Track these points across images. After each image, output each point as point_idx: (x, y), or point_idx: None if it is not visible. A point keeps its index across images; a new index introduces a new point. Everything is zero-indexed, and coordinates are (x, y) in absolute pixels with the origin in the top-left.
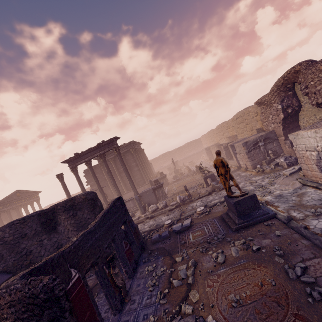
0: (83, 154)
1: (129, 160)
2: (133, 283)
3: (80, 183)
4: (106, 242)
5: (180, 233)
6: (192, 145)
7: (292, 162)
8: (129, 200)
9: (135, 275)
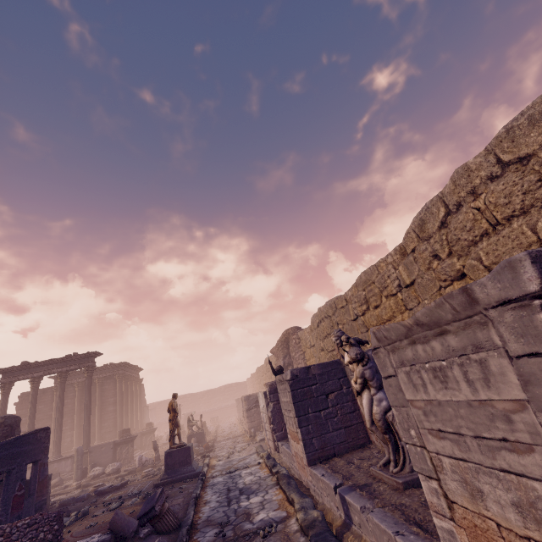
0: (36, 365)
1: (107, 392)
2: None
3: (3, 411)
4: (0, 469)
5: (102, 495)
6: (232, 390)
7: None
8: (69, 457)
9: None
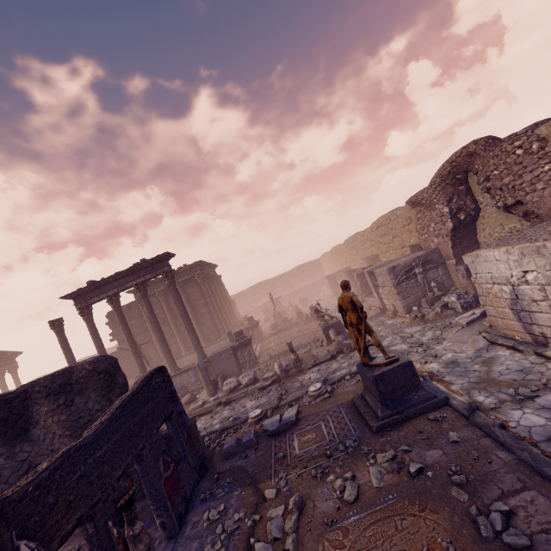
0: (104, 282)
1: (193, 295)
2: (174, 550)
3: (96, 337)
4: (121, 465)
5: (277, 436)
6: (305, 270)
7: (469, 303)
8: (188, 369)
9: (181, 532)
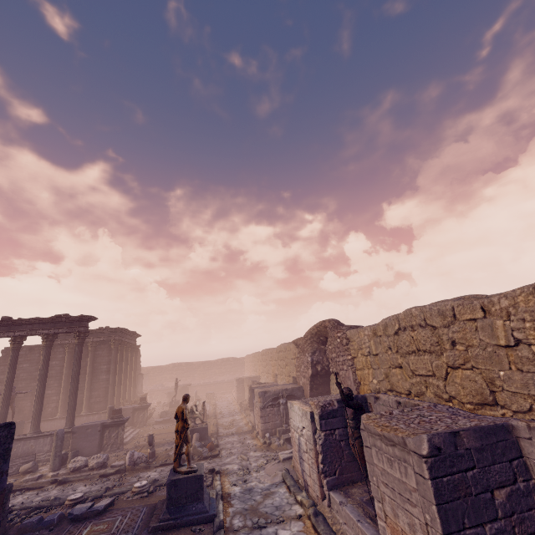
0: (18, 322)
1: (100, 358)
2: None
3: None
4: None
5: (77, 522)
6: (229, 364)
7: None
8: (48, 435)
9: None
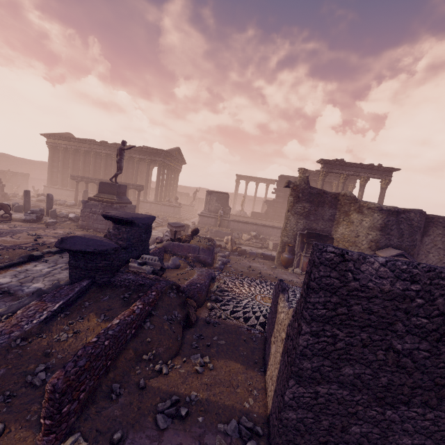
0: (349, 165)
1: None
2: None
3: None
4: None
5: None
6: None
7: None
8: None
9: None
